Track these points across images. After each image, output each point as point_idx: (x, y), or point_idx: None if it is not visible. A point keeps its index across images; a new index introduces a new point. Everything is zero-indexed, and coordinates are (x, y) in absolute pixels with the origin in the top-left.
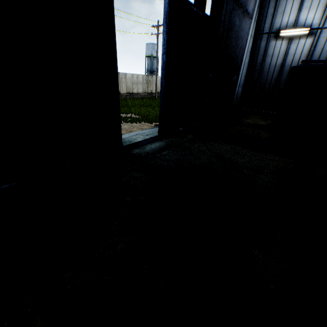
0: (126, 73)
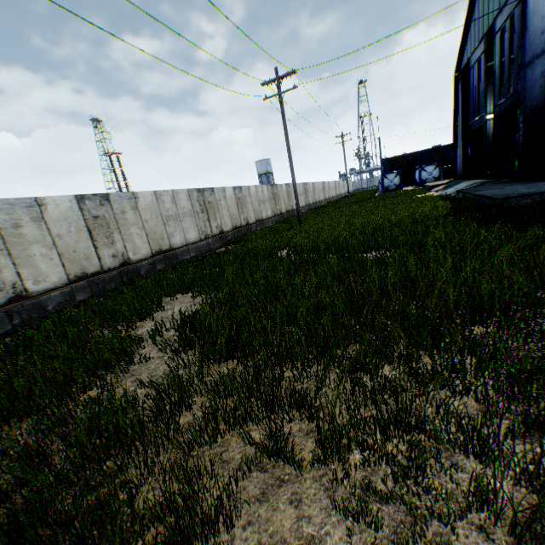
0: (316, 182)
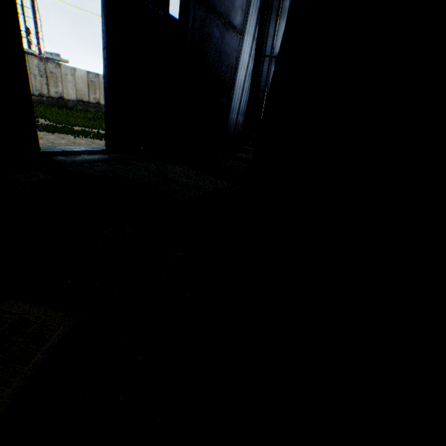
0: None
